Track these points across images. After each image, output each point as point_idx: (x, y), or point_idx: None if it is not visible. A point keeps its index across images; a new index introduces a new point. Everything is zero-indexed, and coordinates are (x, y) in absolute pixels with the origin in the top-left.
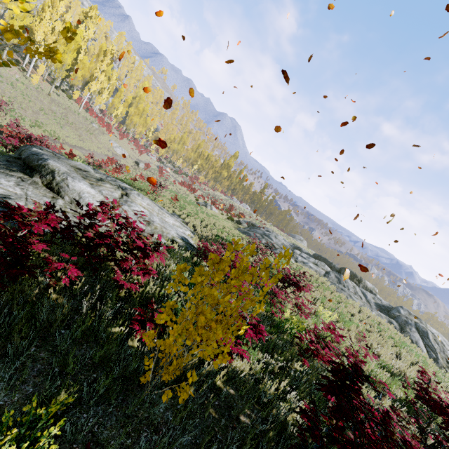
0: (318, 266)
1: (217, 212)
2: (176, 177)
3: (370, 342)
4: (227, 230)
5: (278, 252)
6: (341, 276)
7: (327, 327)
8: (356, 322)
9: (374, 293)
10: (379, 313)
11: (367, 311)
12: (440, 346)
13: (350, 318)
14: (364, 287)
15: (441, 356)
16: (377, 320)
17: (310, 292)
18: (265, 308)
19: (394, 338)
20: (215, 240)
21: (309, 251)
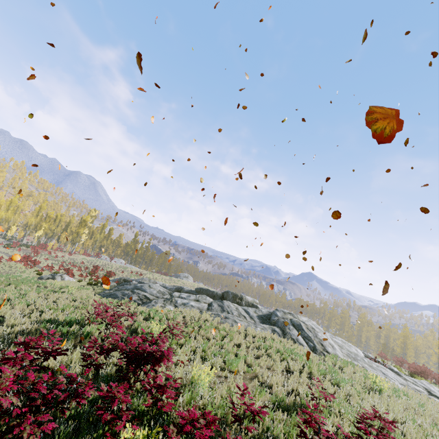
0: (199, 301)
1: (72, 281)
2: (8, 252)
3: (260, 374)
4: (78, 302)
5: (153, 305)
6: (223, 302)
7: (190, 421)
8: (244, 352)
9: (256, 305)
10: (262, 326)
11: (252, 331)
12: (313, 332)
13: (237, 351)
14: (246, 303)
15: (316, 341)
16: (262, 336)
17: (189, 344)
18: (98, 434)
19: (280, 349)
20: (34, 332)
21: (195, 286)
